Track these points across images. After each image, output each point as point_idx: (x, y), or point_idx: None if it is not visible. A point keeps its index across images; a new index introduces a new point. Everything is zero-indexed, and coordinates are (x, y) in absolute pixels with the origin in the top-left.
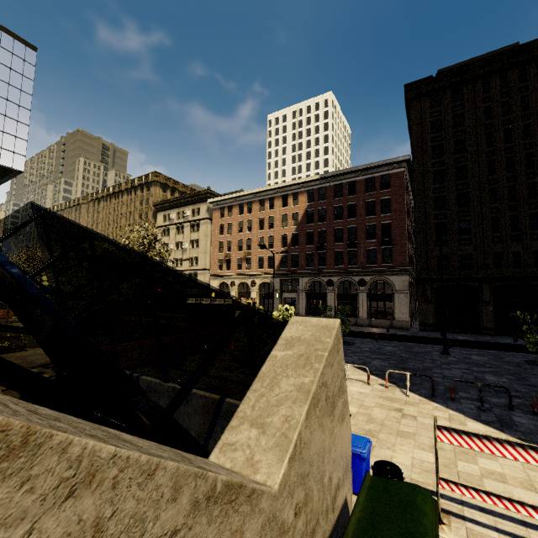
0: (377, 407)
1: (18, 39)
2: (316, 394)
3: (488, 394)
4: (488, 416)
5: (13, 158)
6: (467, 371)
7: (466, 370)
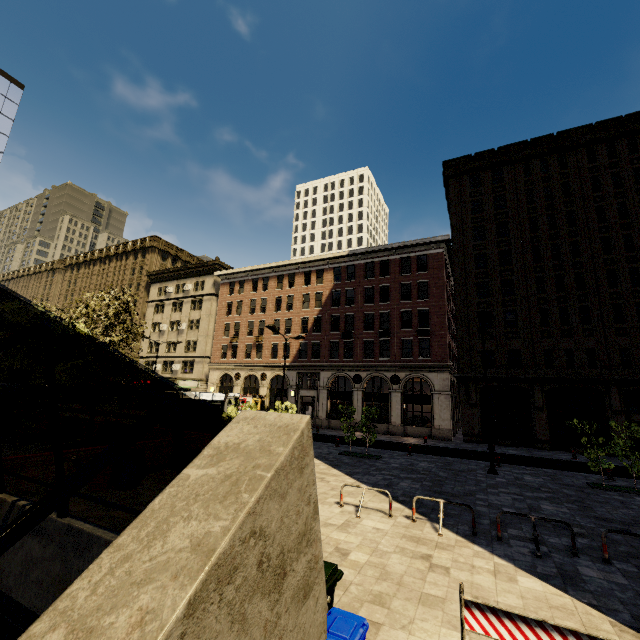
0: (396, 553)
1: (1, 73)
2: (229, 556)
3: (546, 531)
4: (547, 566)
5: None
6: (519, 496)
7: (517, 495)
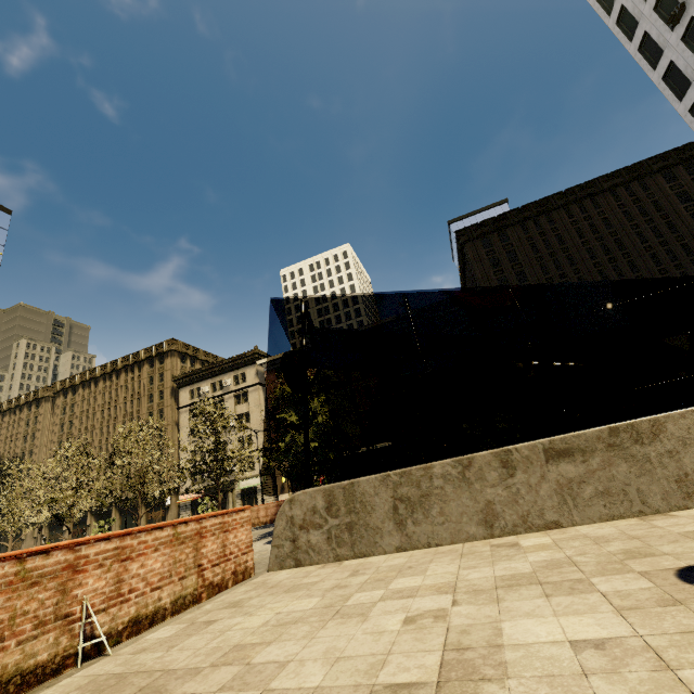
0: None
1: None
2: None
3: None
4: None
5: None
6: None
7: None
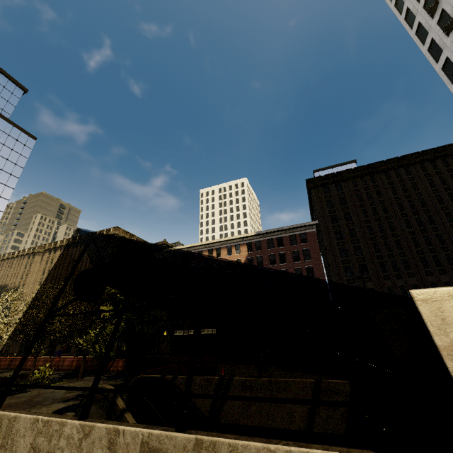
0: None
1: (24, 131)
2: None
3: None
4: None
5: None
6: None
7: None
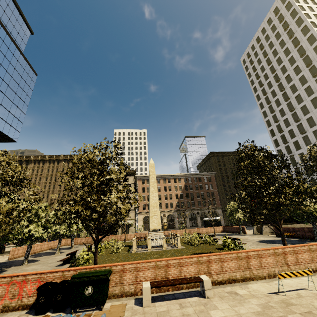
0: None
1: (31, 68)
2: None
3: None
4: None
5: (14, 132)
6: None
7: None
